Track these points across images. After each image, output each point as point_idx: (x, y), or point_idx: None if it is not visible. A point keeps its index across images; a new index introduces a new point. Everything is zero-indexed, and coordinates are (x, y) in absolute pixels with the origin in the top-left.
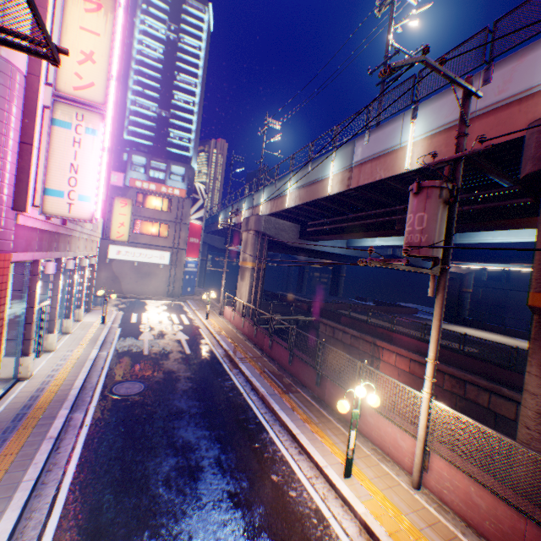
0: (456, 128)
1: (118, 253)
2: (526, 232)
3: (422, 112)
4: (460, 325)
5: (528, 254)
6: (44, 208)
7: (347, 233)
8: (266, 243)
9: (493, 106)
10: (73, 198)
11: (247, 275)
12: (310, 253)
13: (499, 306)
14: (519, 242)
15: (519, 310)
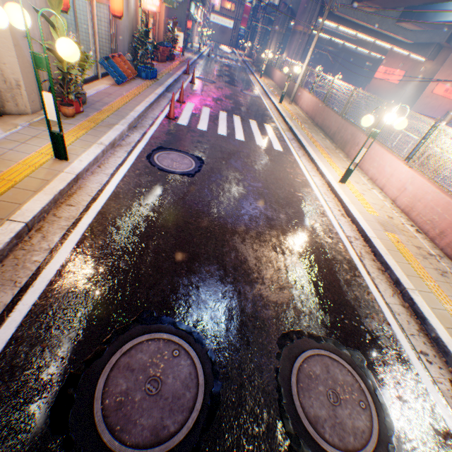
0: None
1: (213, 19)
2: None
3: None
4: None
5: None
6: (210, 3)
7: None
8: (267, 21)
9: None
10: (214, 1)
11: (257, 36)
12: (288, 30)
13: None
14: None
15: None
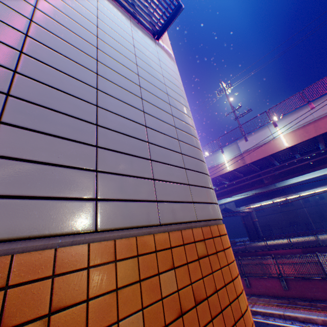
0: (307, 125)
1: None
2: (310, 173)
3: (280, 123)
4: (262, 240)
5: (286, 190)
6: None
7: (228, 194)
8: None
9: (323, 115)
10: None
11: None
12: None
13: (264, 225)
14: (309, 178)
15: (276, 224)
